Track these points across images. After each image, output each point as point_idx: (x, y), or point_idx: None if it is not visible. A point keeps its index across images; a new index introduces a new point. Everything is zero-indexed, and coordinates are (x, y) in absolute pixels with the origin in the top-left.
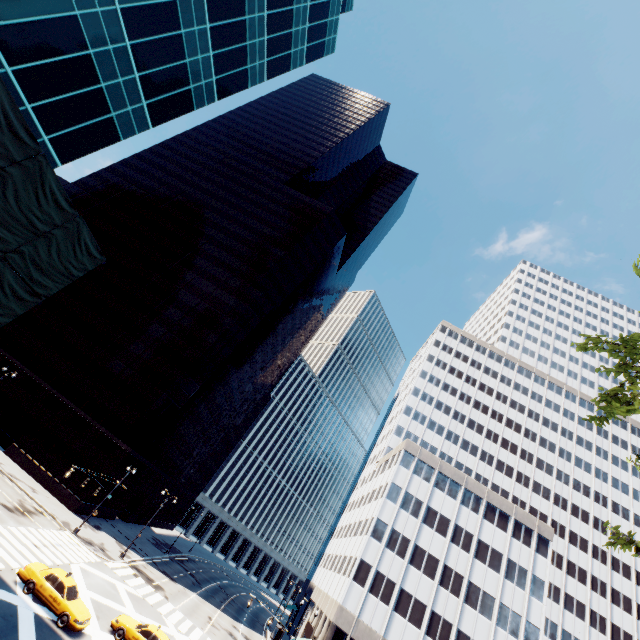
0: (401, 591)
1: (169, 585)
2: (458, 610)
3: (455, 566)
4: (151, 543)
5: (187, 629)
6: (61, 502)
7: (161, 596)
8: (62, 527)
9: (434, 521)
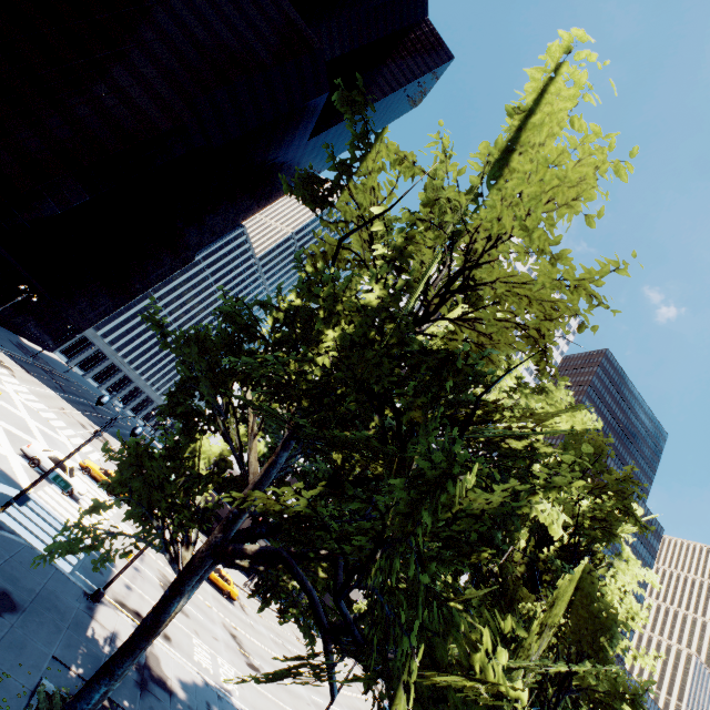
0: None
1: (22, 373)
2: None
3: None
4: (13, 344)
5: (29, 399)
6: None
7: (7, 372)
8: None
9: None
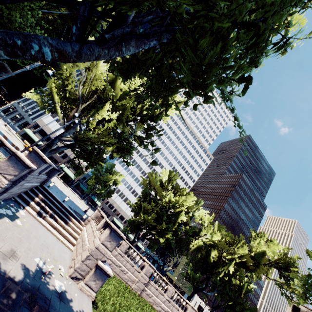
0: None
1: None
2: None
3: None
4: None
5: None
6: None
7: None
8: None
9: None
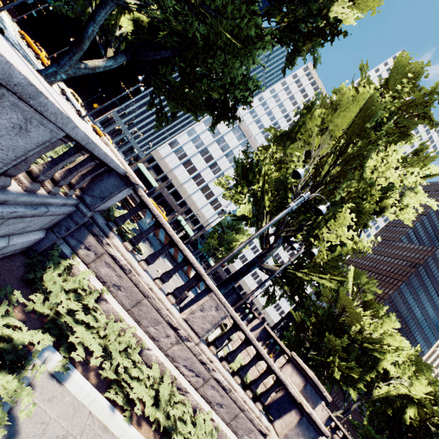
0: (189, 160)
1: None
2: (211, 179)
3: (220, 165)
4: None
5: None
6: (8, 13)
7: None
8: (4, 11)
9: (221, 144)
